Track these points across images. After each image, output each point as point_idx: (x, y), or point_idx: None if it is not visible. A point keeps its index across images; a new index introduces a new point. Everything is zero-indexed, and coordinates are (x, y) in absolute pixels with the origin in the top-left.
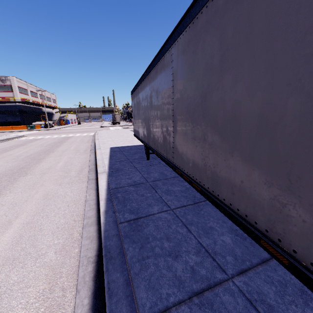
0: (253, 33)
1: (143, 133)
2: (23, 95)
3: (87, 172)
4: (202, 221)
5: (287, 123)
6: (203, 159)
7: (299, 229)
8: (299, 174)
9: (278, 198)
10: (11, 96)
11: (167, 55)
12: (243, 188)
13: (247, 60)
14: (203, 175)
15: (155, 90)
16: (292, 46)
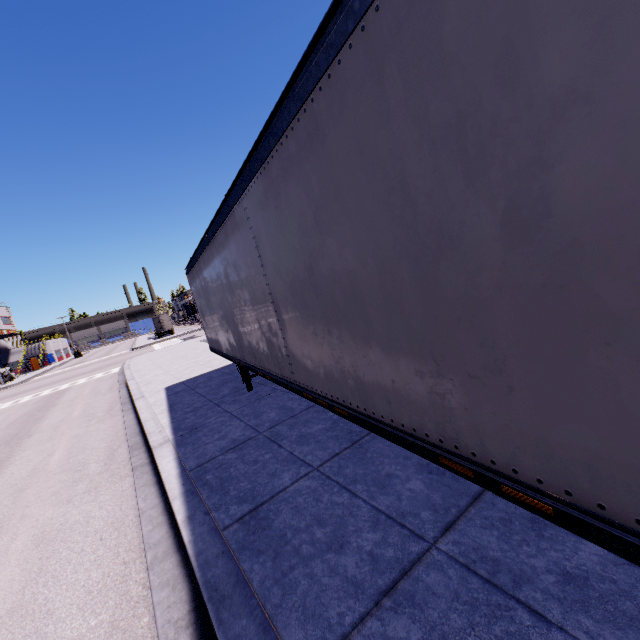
0: (340, 190)
1: (228, 341)
2: None
3: (126, 455)
4: (371, 470)
5: (409, 293)
6: (336, 362)
7: (466, 421)
8: (441, 352)
9: (434, 390)
10: None
11: (237, 209)
12: (397, 389)
13: (345, 221)
14: (345, 389)
15: (231, 263)
16: (382, 206)
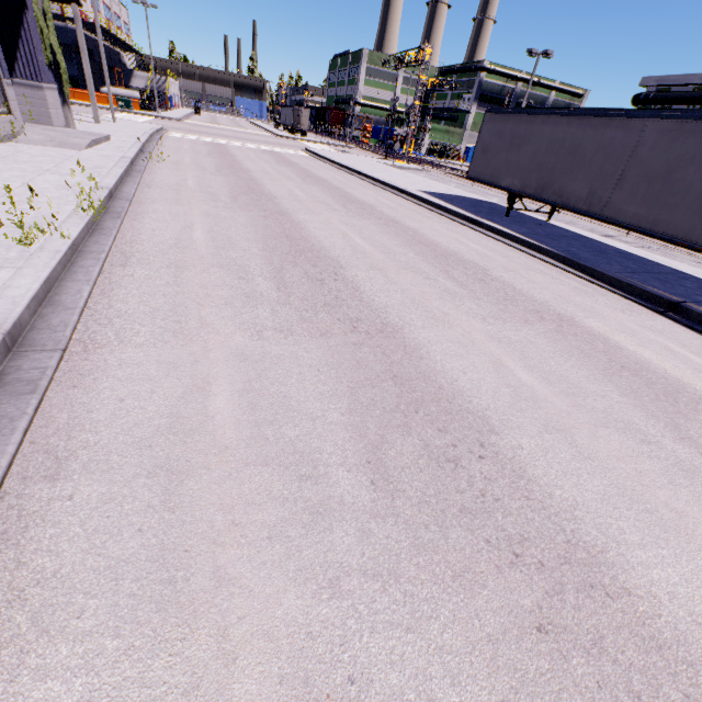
0: None
1: (522, 180)
2: None
3: (445, 218)
4: (613, 259)
5: None
6: (648, 210)
7: (697, 233)
8: None
9: (693, 224)
10: None
11: (636, 121)
12: (676, 223)
13: None
14: (643, 221)
15: (593, 141)
16: None
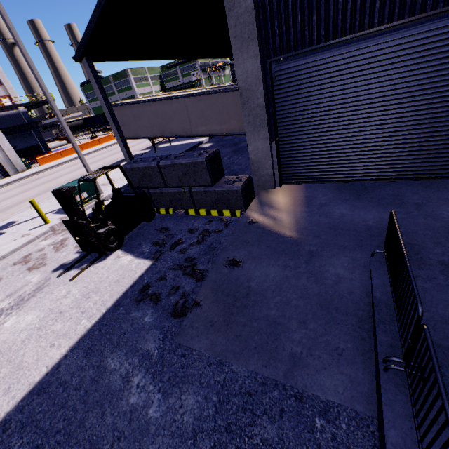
0: None
1: None
2: None
3: None
4: None
5: None
6: None
7: None
8: None
9: None
10: (1, 95)
11: None
12: None
13: None
14: None
15: None
16: None
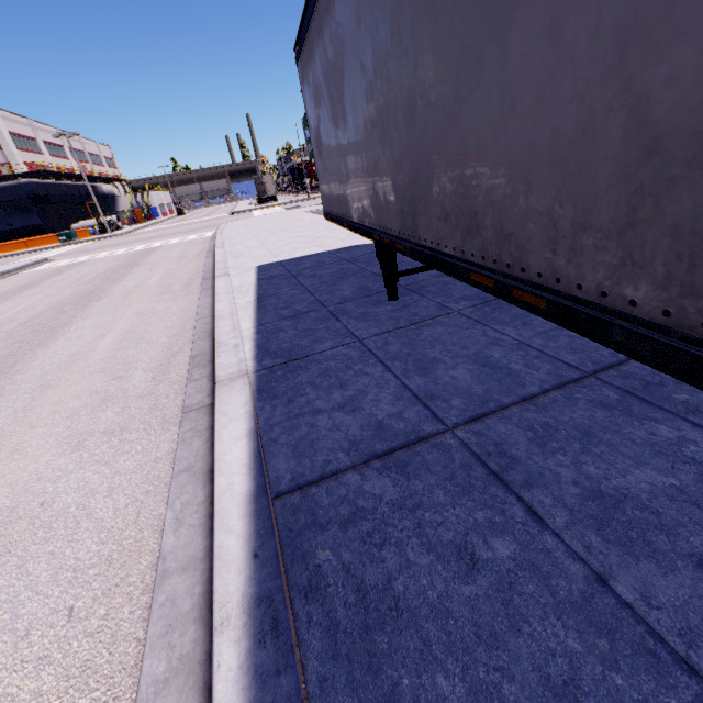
0: None
1: (371, 193)
2: (30, 154)
3: (184, 372)
4: None
5: None
6: None
7: None
8: None
9: None
10: (1, 162)
11: None
12: None
13: None
14: None
15: None
16: None
